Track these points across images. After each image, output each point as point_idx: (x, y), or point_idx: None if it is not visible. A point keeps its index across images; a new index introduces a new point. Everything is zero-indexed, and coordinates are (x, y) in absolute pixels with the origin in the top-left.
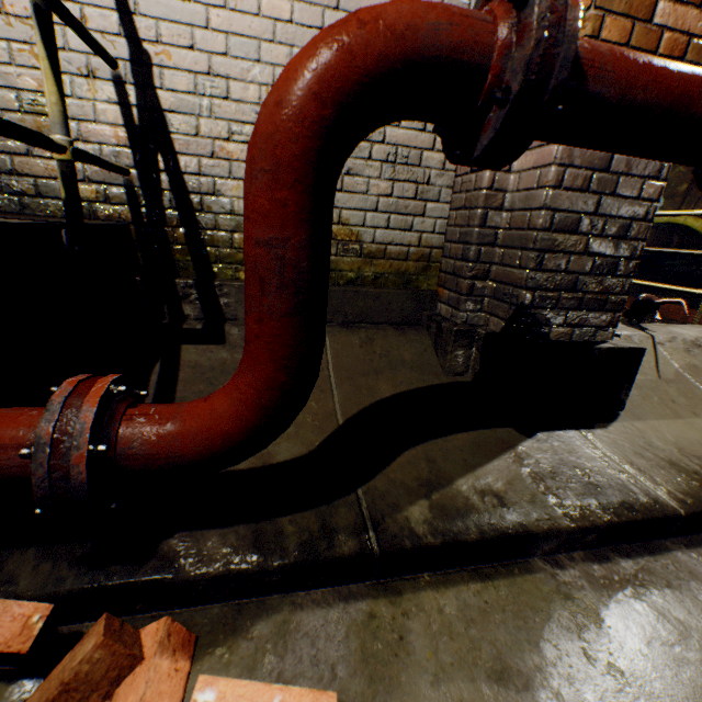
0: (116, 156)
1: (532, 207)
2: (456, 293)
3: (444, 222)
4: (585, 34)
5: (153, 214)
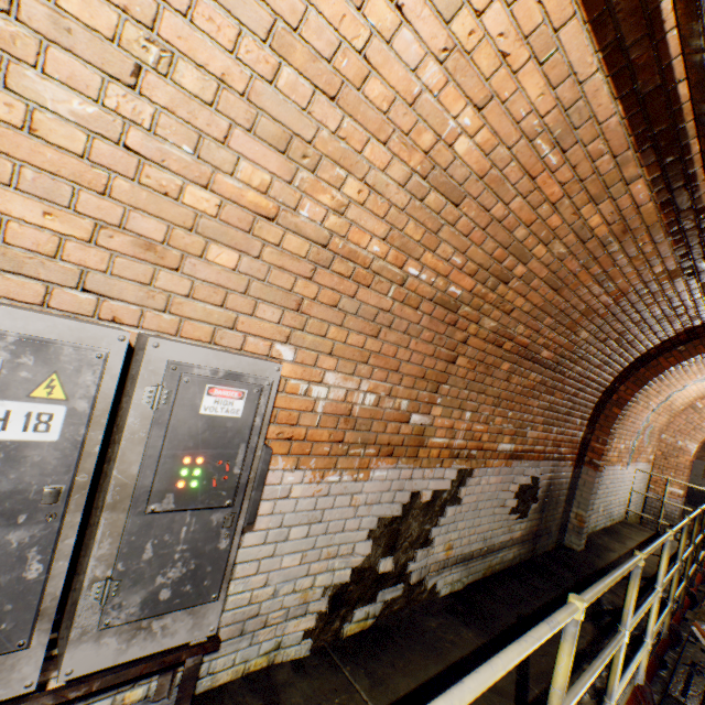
0: (626, 505)
1: (673, 514)
2: (654, 527)
3: (641, 506)
4: (682, 490)
5: (625, 516)
